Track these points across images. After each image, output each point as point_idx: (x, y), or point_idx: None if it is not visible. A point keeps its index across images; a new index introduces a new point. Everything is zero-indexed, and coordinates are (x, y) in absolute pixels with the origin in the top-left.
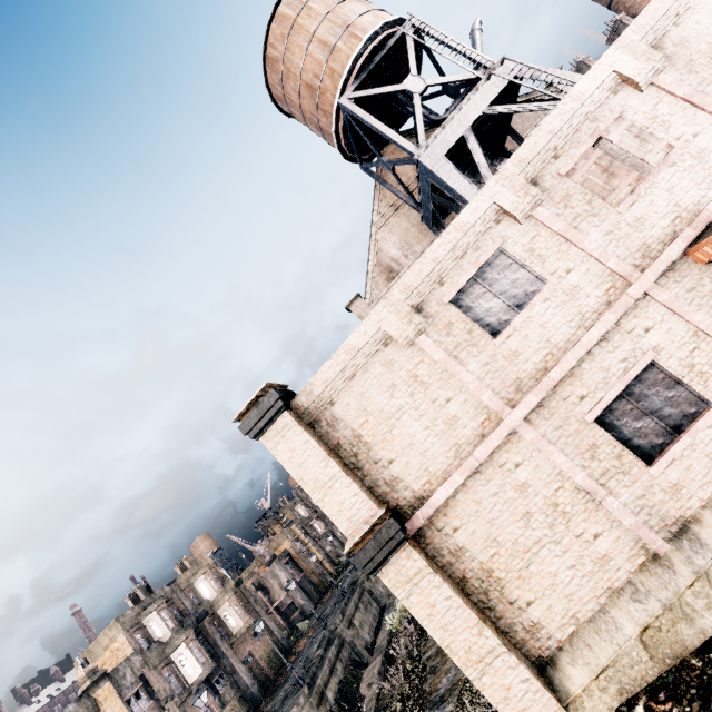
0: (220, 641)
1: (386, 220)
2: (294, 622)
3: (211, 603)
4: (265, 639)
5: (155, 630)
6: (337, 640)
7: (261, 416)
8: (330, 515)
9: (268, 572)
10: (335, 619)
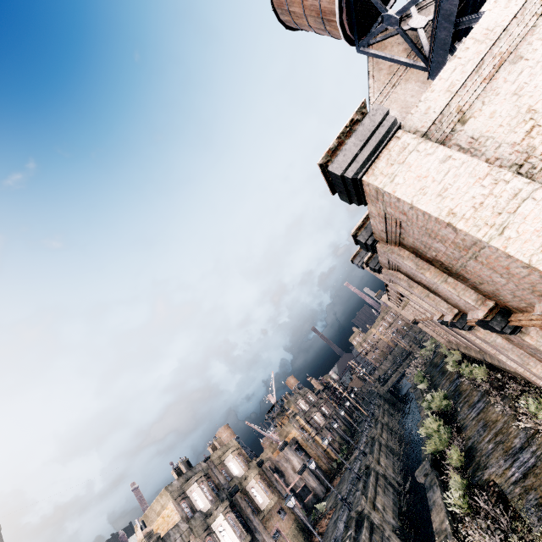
0: (252, 515)
1: (383, 98)
2: (308, 504)
3: (240, 480)
4: (288, 517)
5: (197, 500)
6: (366, 522)
7: (363, 143)
8: (526, 256)
9: (281, 456)
10: (359, 500)
